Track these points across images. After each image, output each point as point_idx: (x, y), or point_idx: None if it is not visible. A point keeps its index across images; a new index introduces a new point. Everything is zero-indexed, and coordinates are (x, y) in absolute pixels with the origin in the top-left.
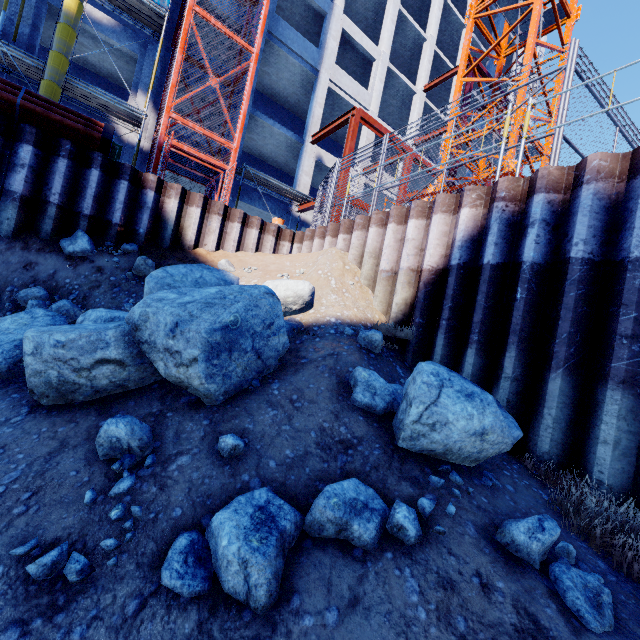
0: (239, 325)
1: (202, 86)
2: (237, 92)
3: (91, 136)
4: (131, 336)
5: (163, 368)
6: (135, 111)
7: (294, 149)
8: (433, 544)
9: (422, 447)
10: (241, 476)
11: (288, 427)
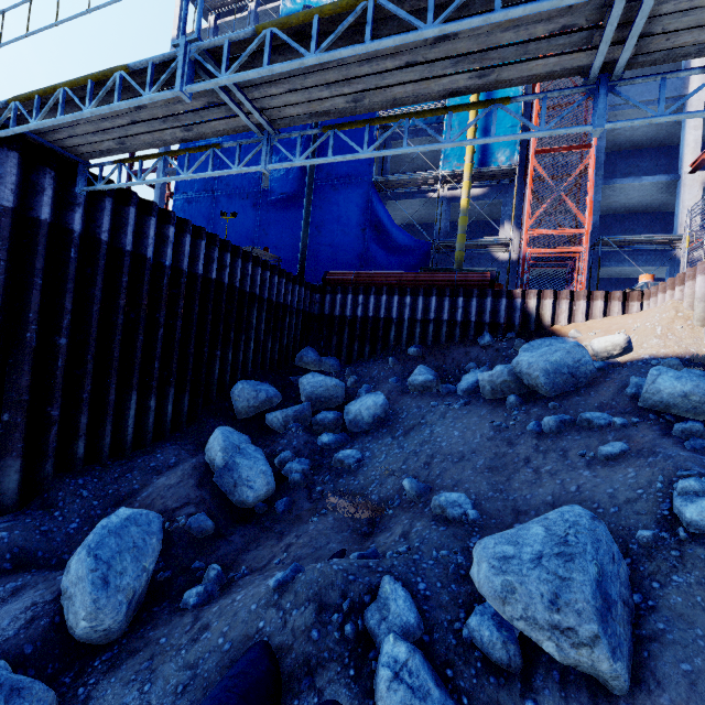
0: (558, 362)
1: (549, 200)
2: (585, 177)
3: (485, 282)
4: (513, 371)
5: (526, 382)
6: (504, 240)
7: (668, 188)
8: (630, 429)
9: (649, 404)
10: (557, 414)
11: (583, 402)
